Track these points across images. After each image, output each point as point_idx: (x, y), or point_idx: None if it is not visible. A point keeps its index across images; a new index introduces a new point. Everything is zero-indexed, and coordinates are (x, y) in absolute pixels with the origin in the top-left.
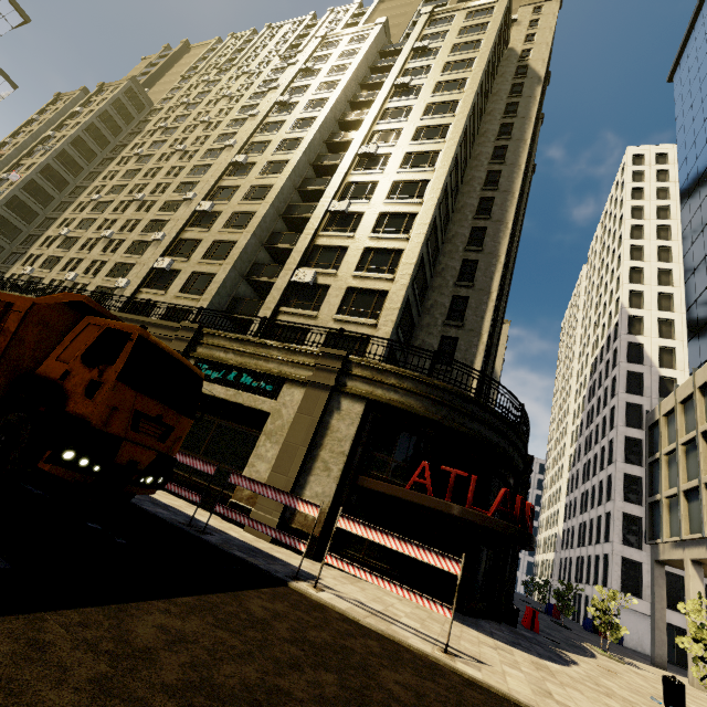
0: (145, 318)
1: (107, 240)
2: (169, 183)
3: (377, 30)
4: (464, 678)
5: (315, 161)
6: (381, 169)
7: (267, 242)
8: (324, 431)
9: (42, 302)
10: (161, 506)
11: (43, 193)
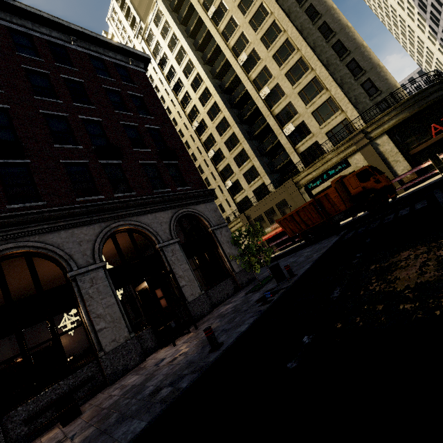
0: (266, 197)
1: None
2: None
3: (161, 4)
4: None
5: (221, 90)
6: (258, 59)
7: (250, 137)
8: (381, 155)
9: (334, 186)
10: None
11: None
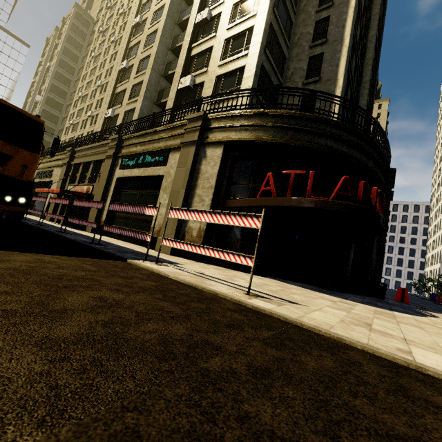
0: (95, 144)
1: (91, 118)
2: (112, 67)
3: None
4: (244, 308)
5: None
6: None
7: (164, 73)
8: (197, 175)
9: None
10: (90, 239)
11: (56, 104)
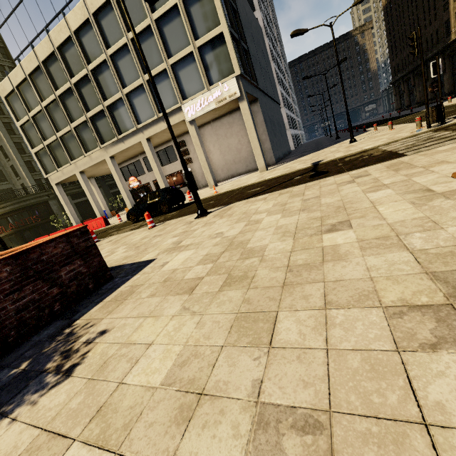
0: None
1: None
2: None
3: None
4: None
5: None
6: None
7: None
8: None
9: None
10: None
11: None
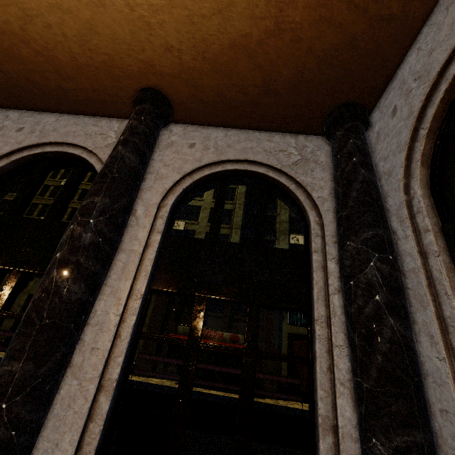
0: None
1: None
2: None
3: None
4: None
5: None
6: None
7: (246, 209)
8: None
9: None
10: None
11: None
